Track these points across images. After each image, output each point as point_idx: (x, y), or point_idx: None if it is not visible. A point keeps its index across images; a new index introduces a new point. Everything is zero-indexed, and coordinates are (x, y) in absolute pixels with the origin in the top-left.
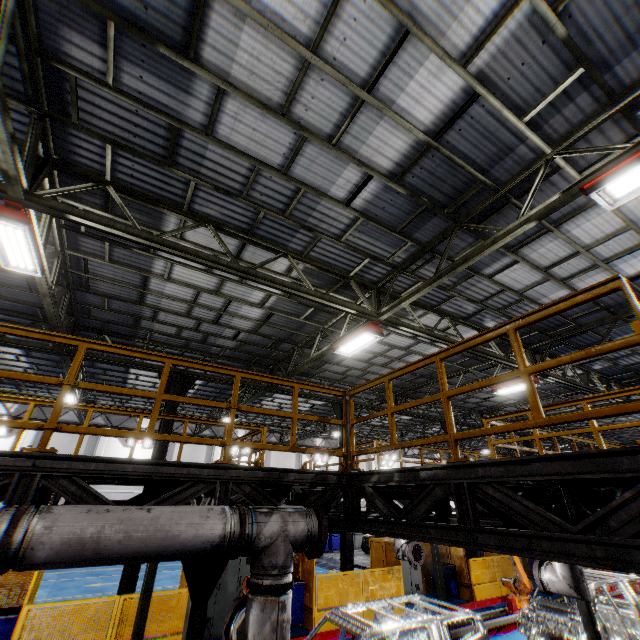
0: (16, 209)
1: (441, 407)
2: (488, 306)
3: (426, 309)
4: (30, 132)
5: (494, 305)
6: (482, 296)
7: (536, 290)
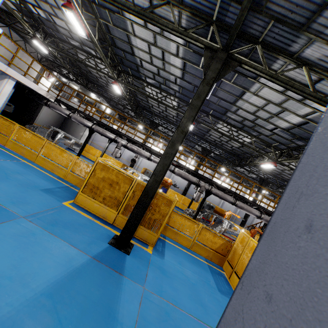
0: (274, 163)
1: None
2: None
3: None
4: (286, 152)
5: None
6: None
7: None
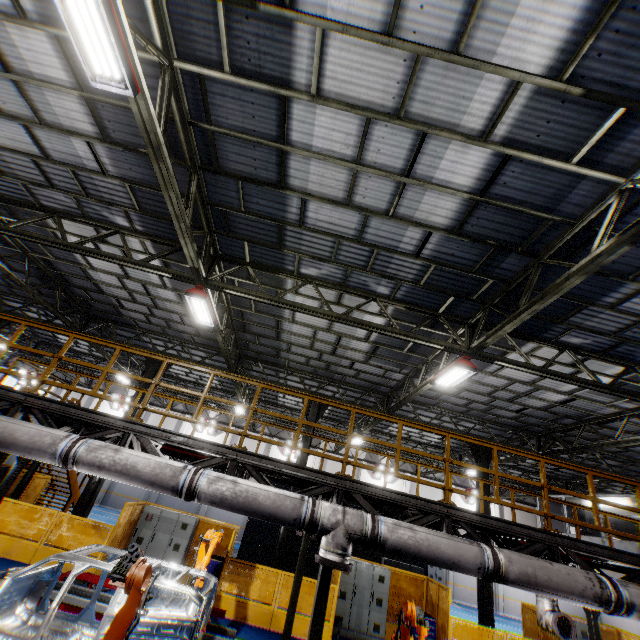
0: None
1: (332, 384)
2: (69, 191)
3: (28, 207)
4: None
5: (71, 188)
6: (40, 176)
7: (55, 149)
